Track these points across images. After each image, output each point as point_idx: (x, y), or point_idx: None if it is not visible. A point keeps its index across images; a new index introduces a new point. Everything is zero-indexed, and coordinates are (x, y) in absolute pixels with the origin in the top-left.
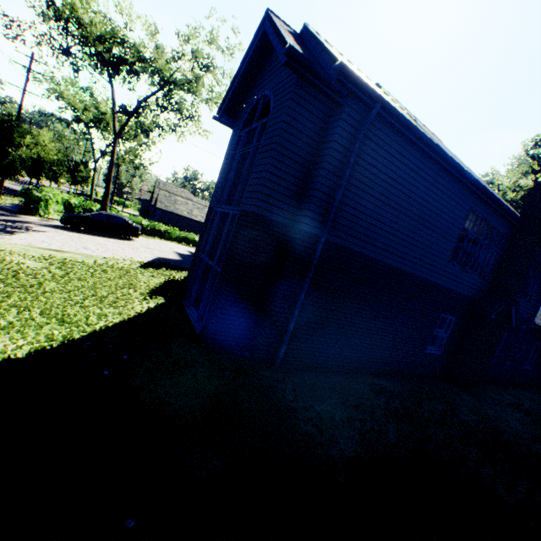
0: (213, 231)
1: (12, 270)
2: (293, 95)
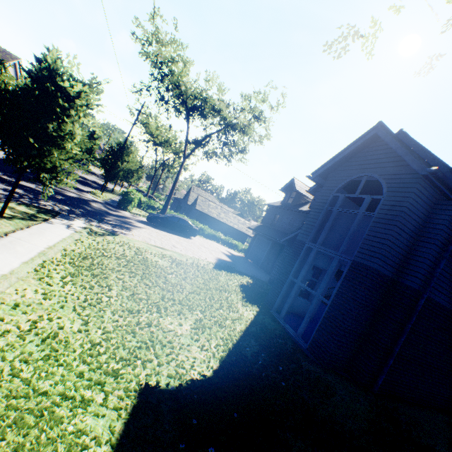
0: (308, 263)
1: (157, 268)
2: (415, 190)
